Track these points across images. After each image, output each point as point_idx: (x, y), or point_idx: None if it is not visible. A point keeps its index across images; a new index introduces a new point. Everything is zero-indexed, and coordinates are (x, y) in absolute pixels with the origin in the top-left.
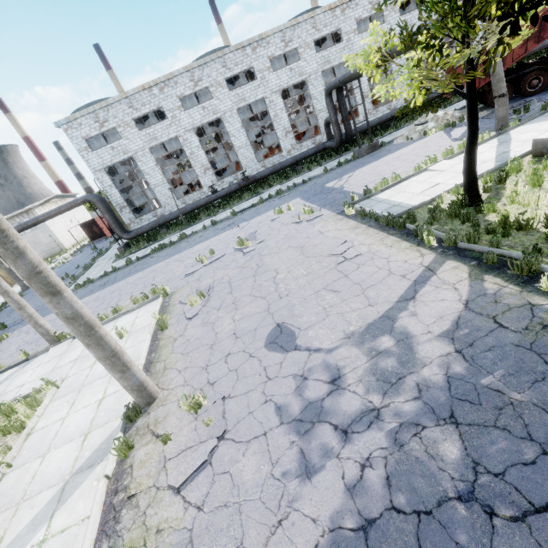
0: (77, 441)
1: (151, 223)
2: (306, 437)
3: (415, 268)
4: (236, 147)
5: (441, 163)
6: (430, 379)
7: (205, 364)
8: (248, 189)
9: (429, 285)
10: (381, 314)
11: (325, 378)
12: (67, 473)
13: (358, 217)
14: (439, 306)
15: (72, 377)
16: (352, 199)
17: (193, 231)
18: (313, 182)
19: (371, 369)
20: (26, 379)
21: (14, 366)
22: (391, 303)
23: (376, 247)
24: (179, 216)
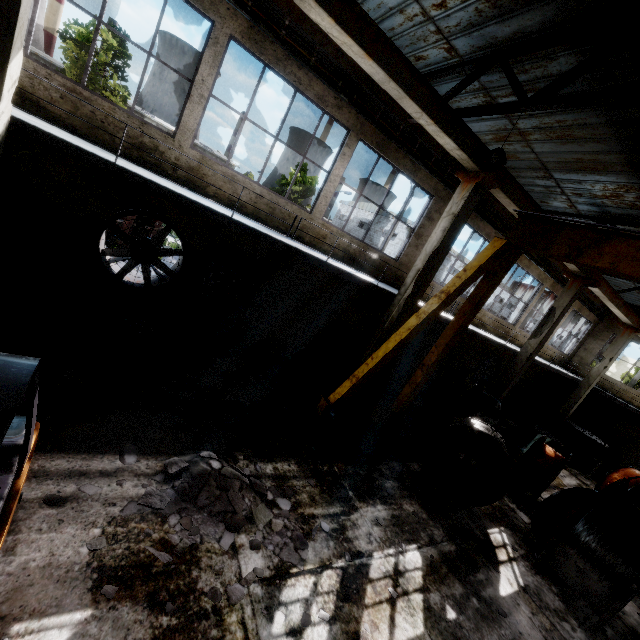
0: None
1: None
2: None
3: None
4: None
5: None
6: None
7: None
8: None
9: None
10: None
11: None
12: None
13: None
14: None
15: None
16: None
17: None
18: None
19: None
20: None
21: None
22: None
23: None
24: None
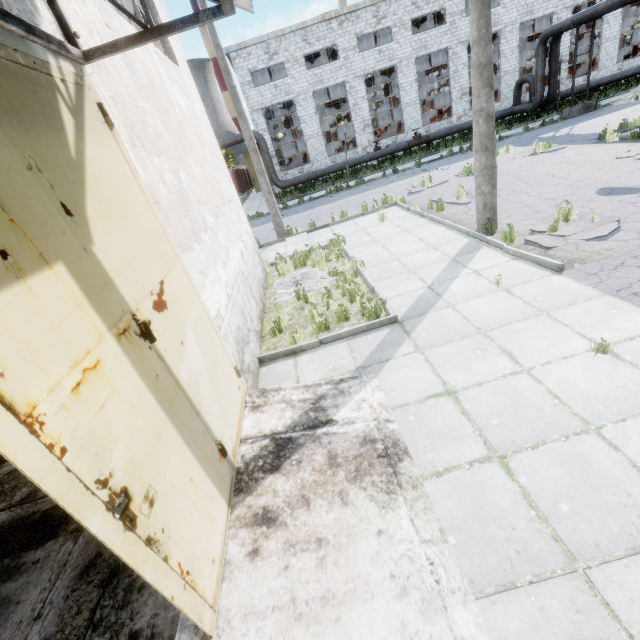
0: (427, 251)
1: (308, 174)
2: None
3: None
4: (404, 104)
5: None
6: None
7: (533, 211)
8: (411, 153)
9: None
10: None
11: None
12: (445, 258)
13: (627, 141)
14: None
15: (351, 241)
16: (604, 132)
17: (370, 178)
18: (515, 138)
19: None
20: (283, 251)
21: None
22: None
23: None
24: (338, 169)
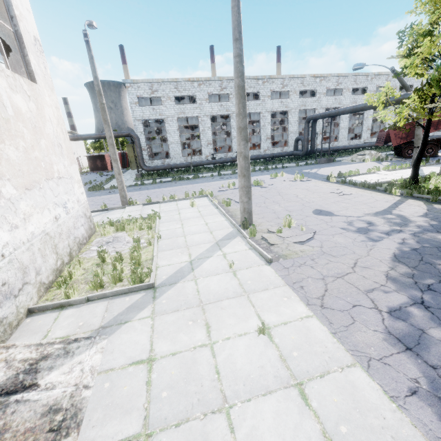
0: (206, 233)
1: (165, 165)
2: (366, 234)
3: (391, 200)
4: (233, 136)
5: (383, 171)
6: (421, 224)
7: (277, 217)
8: (234, 165)
9: (403, 204)
10: (381, 210)
11: (363, 223)
12: (213, 240)
13: (339, 183)
14: (413, 210)
15: (165, 217)
16: (330, 176)
17: (203, 175)
18: (290, 169)
19: (388, 221)
20: (119, 216)
21: (97, 211)
22: (385, 207)
23: (361, 193)
24: (186, 166)
